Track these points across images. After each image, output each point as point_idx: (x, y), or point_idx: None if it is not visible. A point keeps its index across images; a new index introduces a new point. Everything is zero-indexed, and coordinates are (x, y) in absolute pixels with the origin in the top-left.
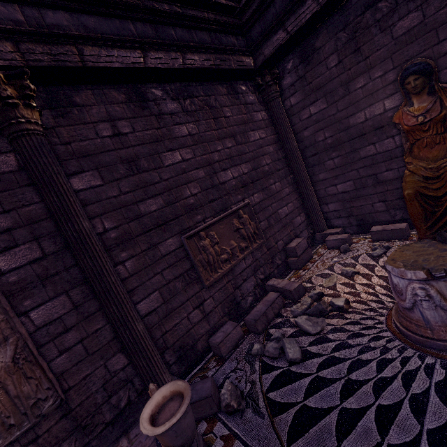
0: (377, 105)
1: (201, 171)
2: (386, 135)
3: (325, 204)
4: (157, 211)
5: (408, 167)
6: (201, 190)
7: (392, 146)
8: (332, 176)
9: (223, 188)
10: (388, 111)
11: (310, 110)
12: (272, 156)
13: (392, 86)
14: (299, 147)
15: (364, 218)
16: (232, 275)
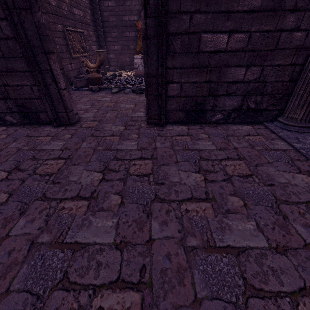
0: (132, 16)
1: (67, 0)
2: (133, 30)
3: (109, 54)
4: (54, 7)
5: (138, 43)
6: (68, 10)
7: (134, 35)
8: (113, 41)
9: (74, 16)
10: (135, 21)
11: (108, 3)
12: (90, 16)
13: (137, 12)
14: (101, 20)
15: (123, 64)
16: (79, 61)
